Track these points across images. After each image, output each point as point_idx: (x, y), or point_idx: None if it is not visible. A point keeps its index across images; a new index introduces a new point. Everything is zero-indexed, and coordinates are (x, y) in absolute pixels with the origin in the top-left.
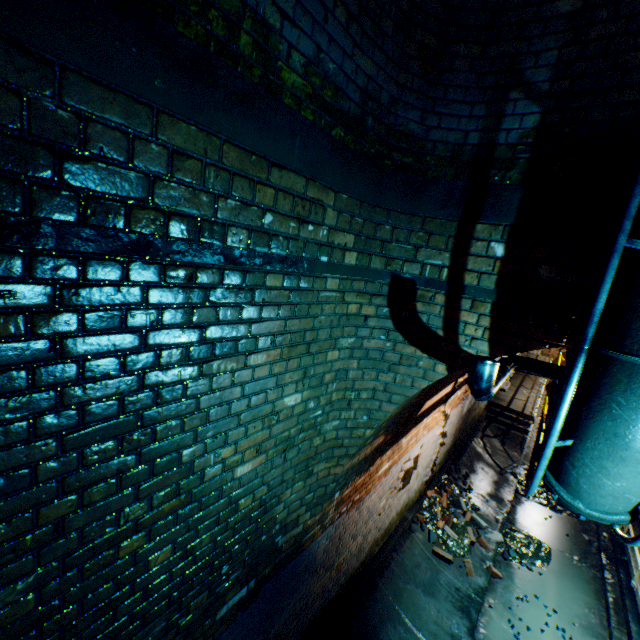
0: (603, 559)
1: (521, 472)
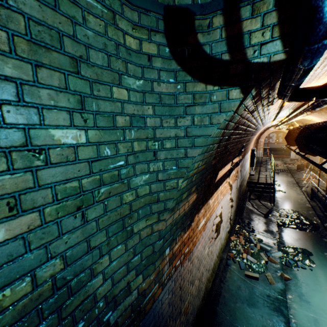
0: None
1: (276, 214)
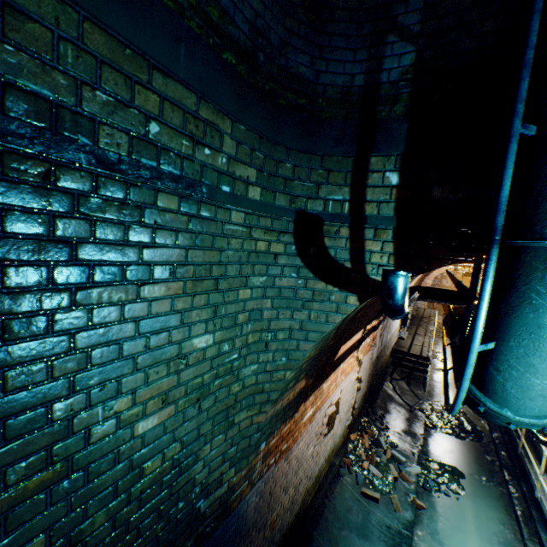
0: (506, 476)
1: (427, 407)
